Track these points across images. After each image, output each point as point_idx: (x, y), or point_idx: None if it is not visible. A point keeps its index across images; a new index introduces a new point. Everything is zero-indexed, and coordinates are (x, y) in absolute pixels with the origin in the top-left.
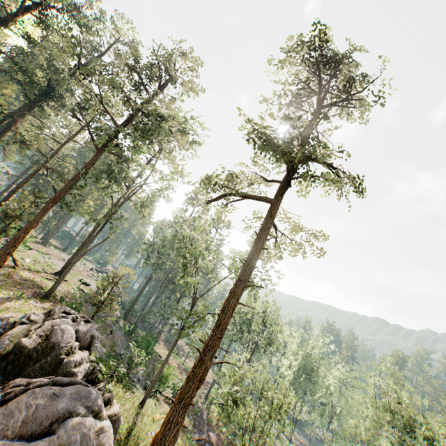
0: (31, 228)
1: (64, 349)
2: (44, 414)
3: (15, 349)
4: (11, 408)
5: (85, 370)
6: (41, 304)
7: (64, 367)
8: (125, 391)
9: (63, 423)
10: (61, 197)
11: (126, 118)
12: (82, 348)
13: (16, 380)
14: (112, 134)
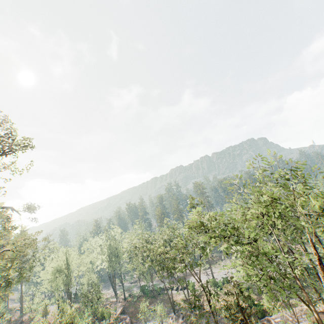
0: None
1: None
2: None
3: None
4: None
5: None
6: None
7: None
8: None
9: None
10: None
11: None
12: None
13: None
14: None
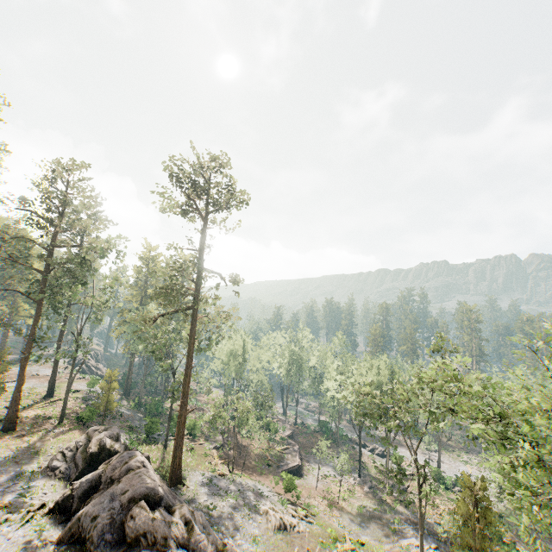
0: (22, 386)
1: (109, 445)
2: (123, 461)
3: (89, 455)
4: (113, 464)
5: (123, 447)
6: (63, 428)
7: (114, 451)
8: (151, 446)
9: (129, 460)
10: (32, 354)
11: (46, 261)
12: (116, 440)
13: (106, 460)
14: (42, 282)
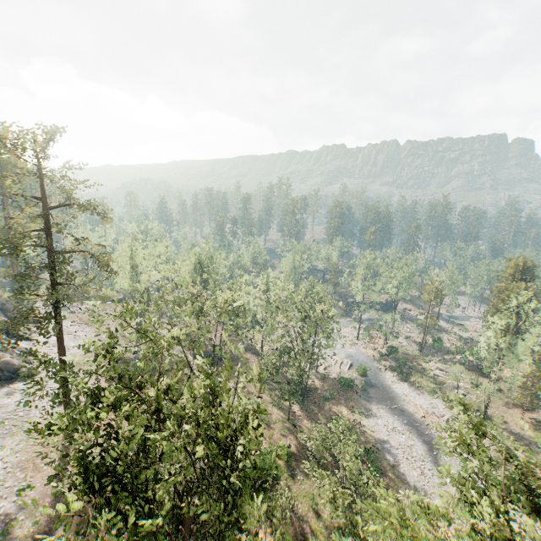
0: None
1: None
2: None
3: None
4: None
5: None
6: None
7: None
8: None
9: None
10: None
11: None
12: None
13: None
14: None
